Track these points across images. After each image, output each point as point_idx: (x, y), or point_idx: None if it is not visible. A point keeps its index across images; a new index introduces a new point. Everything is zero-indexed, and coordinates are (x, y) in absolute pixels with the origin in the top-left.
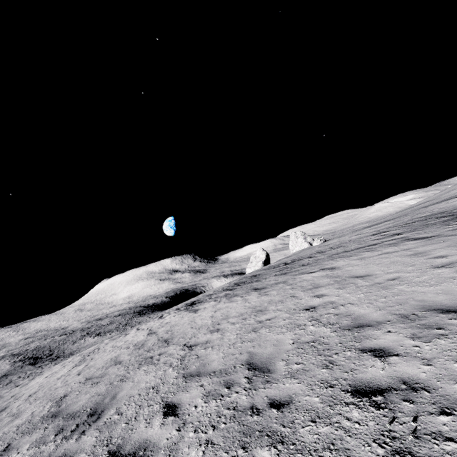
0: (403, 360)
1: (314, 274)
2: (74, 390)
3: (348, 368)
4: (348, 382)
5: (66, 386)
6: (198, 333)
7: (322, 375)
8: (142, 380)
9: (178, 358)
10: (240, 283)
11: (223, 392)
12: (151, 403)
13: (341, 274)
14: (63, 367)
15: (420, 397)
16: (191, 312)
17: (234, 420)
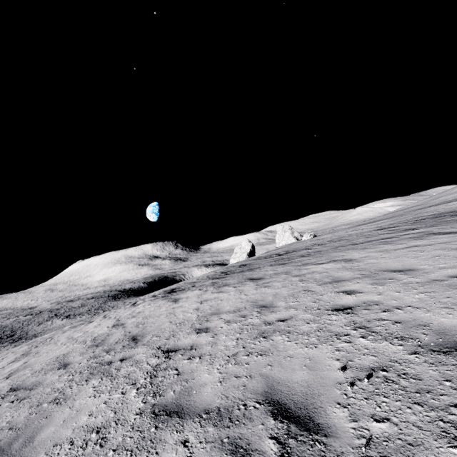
0: None
1: (325, 266)
2: None
3: None
4: None
5: None
6: (179, 332)
7: None
8: (85, 408)
9: (147, 370)
10: (229, 271)
11: None
12: None
13: (366, 267)
14: (0, 360)
15: None
16: (170, 301)
17: None
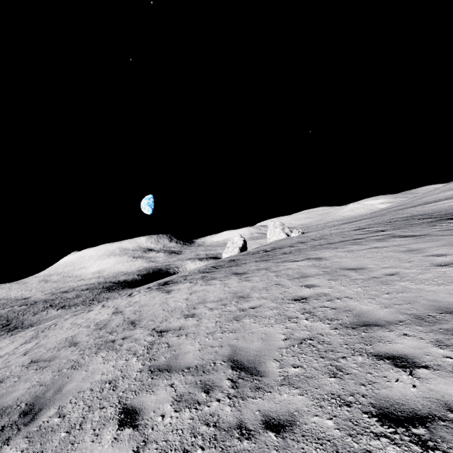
0: (437, 376)
1: (299, 263)
2: (13, 375)
3: (364, 379)
4: (370, 400)
5: (5, 369)
6: (171, 317)
7: (331, 387)
8: (98, 370)
9: (144, 345)
10: (218, 266)
11: (199, 398)
12: (105, 405)
13: (330, 265)
14: (11, 342)
15: None
16: (164, 292)
17: (215, 444)
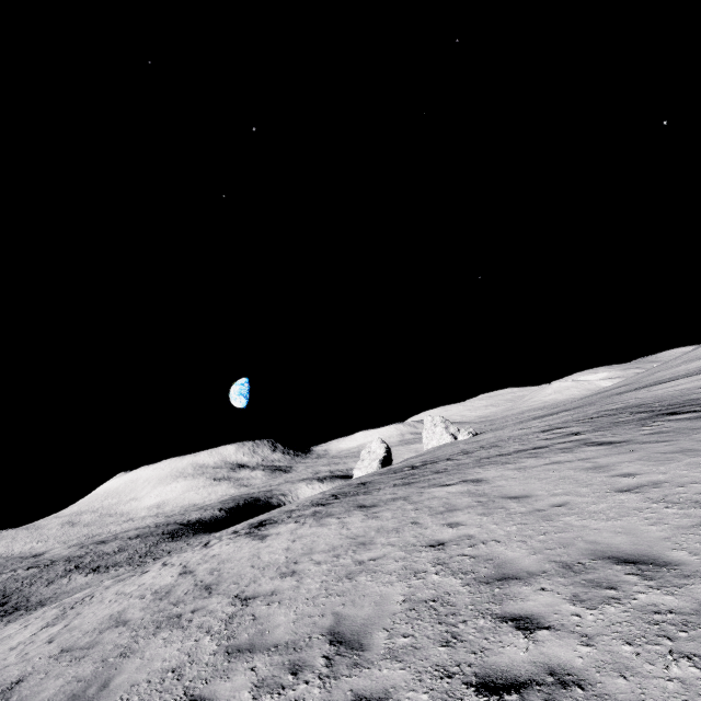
0: (555, 637)
1: (451, 488)
2: (38, 670)
3: (477, 646)
4: (475, 669)
5: (23, 663)
6: (262, 577)
7: (438, 657)
8: (157, 657)
9: (222, 618)
10: (340, 494)
11: (285, 681)
12: (166, 698)
13: (489, 491)
14: (23, 627)
15: (571, 697)
16: (256, 539)
17: None
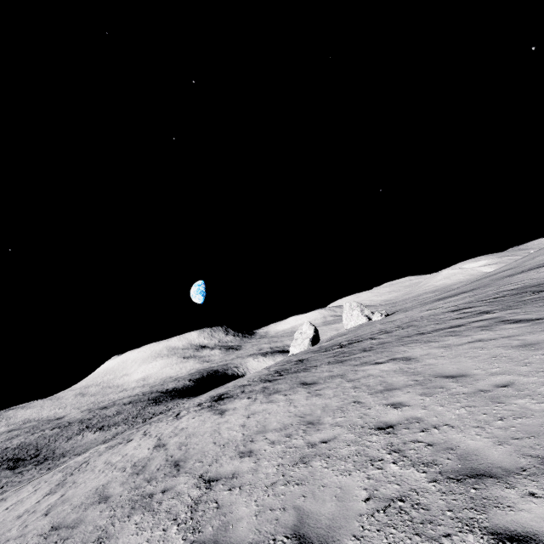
0: None
1: (383, 366)
2: None
3: None
4: None
5: (20, 539)
6: (223, 456)
7: None
8: None
9: (188, 503)
10: (283, 371)
11: None
12: None
13: (422, 370)
14: (34, 491)
15: None
16: (216, 414)
17: None
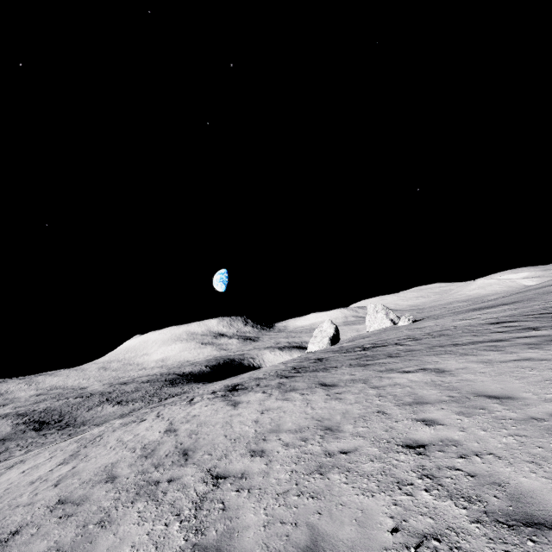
0: None
1: (411, 376)
2: (33, 522)
3: None
4: None
5: (28, 507)
6: (233, 451)
7: None
8: (128, 538)
9: (193, 499)
10: (301, 368)
11: None
12: None
13: (458, 385)
14: (49, 458)
15: None
16: (229, 405)
17: None
